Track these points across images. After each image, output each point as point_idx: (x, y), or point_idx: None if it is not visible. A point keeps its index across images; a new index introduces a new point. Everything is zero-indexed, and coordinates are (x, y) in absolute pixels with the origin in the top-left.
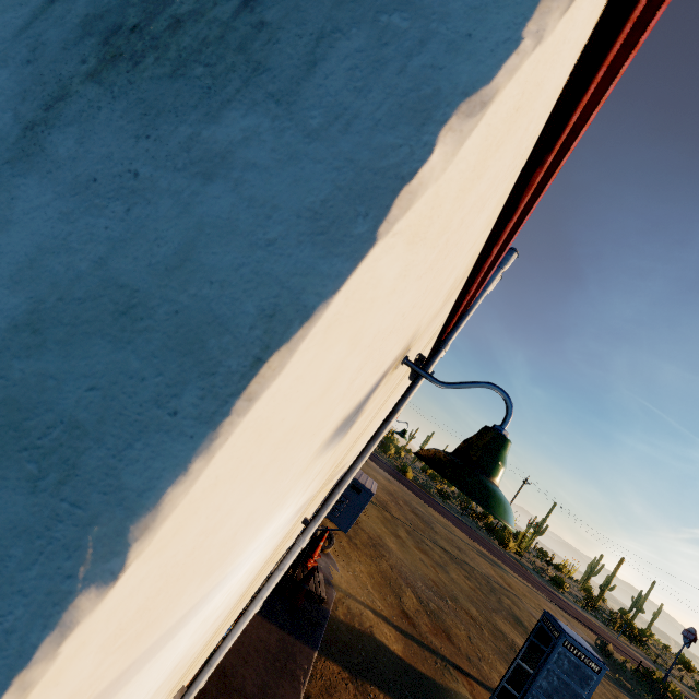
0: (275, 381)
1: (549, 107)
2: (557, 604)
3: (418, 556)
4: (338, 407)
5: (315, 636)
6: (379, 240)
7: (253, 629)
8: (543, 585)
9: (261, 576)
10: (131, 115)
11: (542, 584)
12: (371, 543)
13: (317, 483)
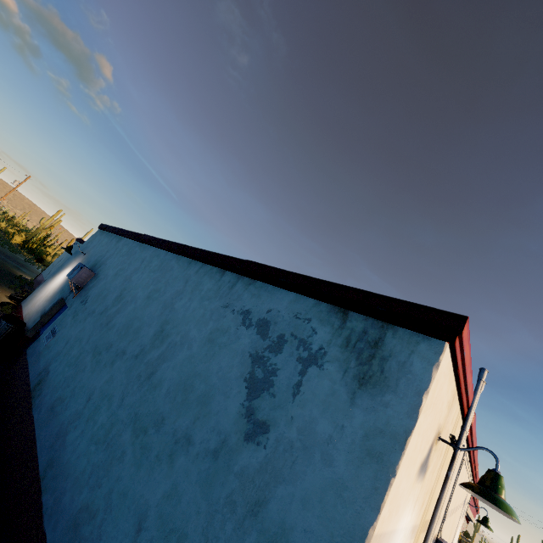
0: (409, 443)
1: (449, 362)
2: None
3: None
4: (418, 455)
5: None
6: (418, 417)
7: None
8: None
9: None
10: (369, 395)
11: None
12: None
13: (417, 511)
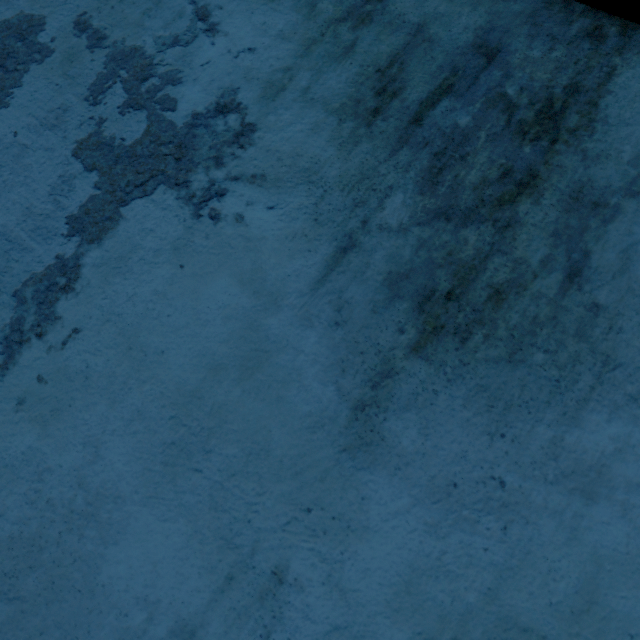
0: None
1: None
2: None
3: None
4: None
5: None
6: None
7: None
8: None
9: None
10: (475, 405)
11: None
12: None
13: None
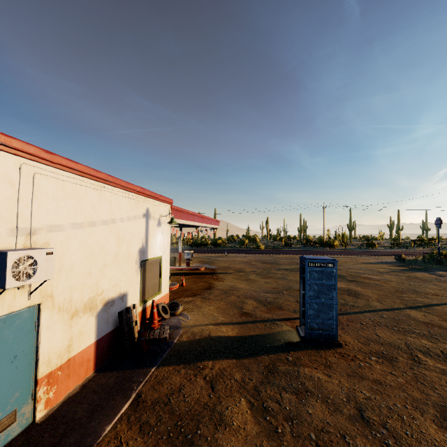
0: None
1: None
2: (370, 255)
3: (264, 281)
4: None
5: (155, 360)
6: None
7: (94, 382)
8: (361, 252)
9: None
10: None
11: (361, 251)
12: (223, 292)
13: None
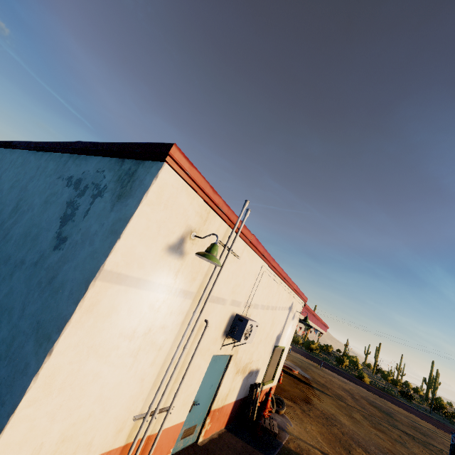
0: (132, 221)
1: (180, 180)
2: None
3: (373, 432)
4: (159, 237)
5: (269, 451)
6: (139, 206)
7: (226, 437)
8: None
9: (193, 346)
10: (121, 203)
11: None
12: (324, 416)
13: (186, 281)
